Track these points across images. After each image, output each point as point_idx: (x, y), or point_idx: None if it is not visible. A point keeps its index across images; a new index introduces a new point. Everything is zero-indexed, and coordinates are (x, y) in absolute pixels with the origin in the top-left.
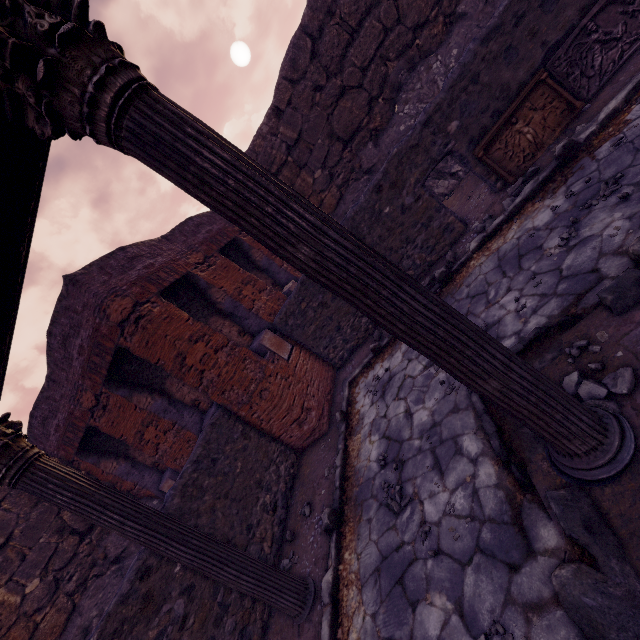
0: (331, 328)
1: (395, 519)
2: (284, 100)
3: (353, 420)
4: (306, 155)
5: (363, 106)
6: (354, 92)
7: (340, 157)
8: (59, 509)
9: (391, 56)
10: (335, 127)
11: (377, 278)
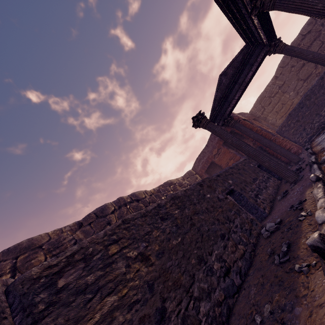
0: (300, 129)
1: None
2: (279, 73)
3: (313, 144)
4: (286, 88)
5: (313, 67)
6: (308, 64)
7: (302, 85)
8: None
9: None
10: (300, 76)
11: (324, 56)
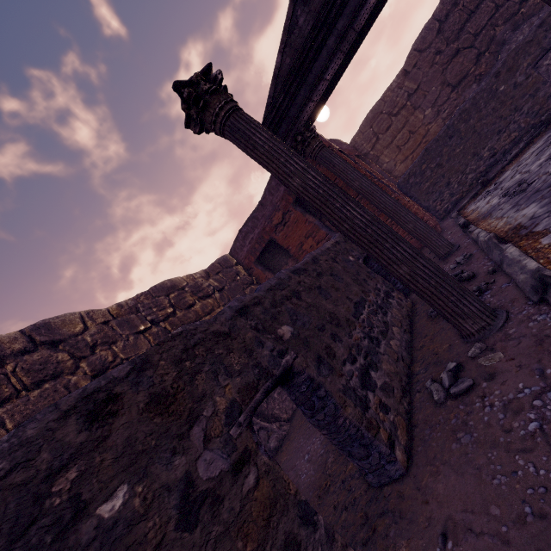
0: (442, 184)
1: (524, 192)
2: (411, 64)
3: (467, 214)
4: (421, 99)
5: (472, 59)
6: (466, 51)
7: (448, 97)
8: (244, 287)
9: (499, 23)
10: (447, 77)
11: None
